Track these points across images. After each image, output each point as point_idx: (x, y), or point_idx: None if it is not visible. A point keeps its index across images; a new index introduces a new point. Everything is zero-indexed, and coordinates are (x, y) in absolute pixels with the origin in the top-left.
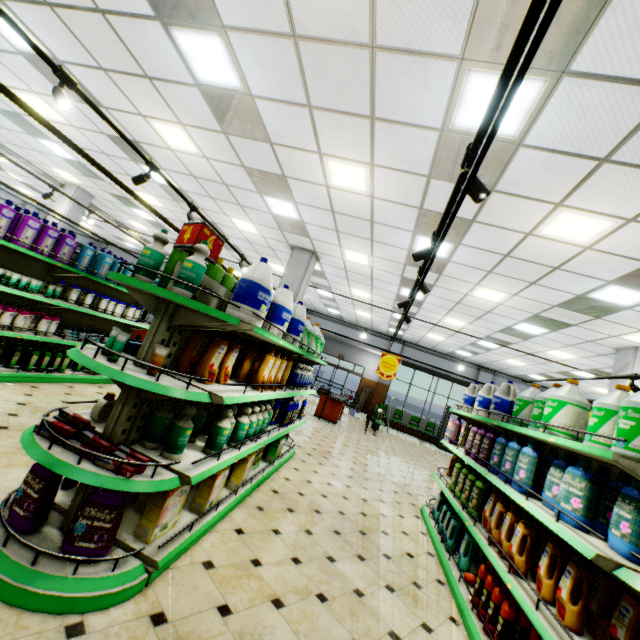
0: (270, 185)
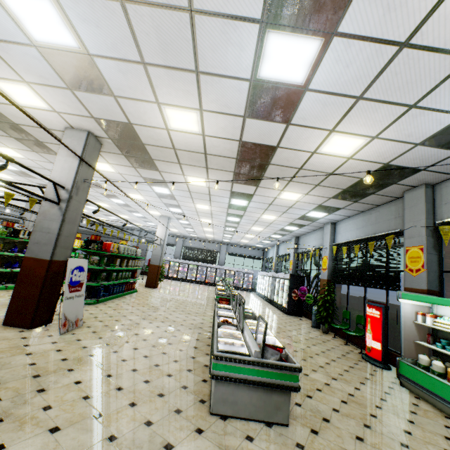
0: None
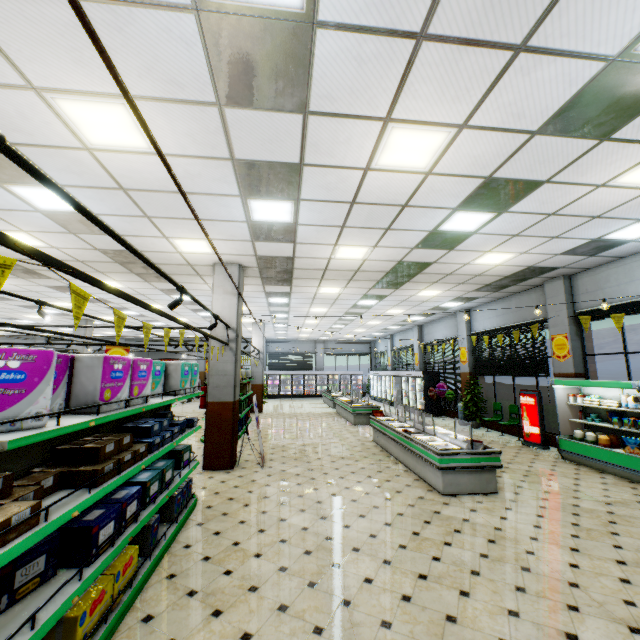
0: (33, 307)
